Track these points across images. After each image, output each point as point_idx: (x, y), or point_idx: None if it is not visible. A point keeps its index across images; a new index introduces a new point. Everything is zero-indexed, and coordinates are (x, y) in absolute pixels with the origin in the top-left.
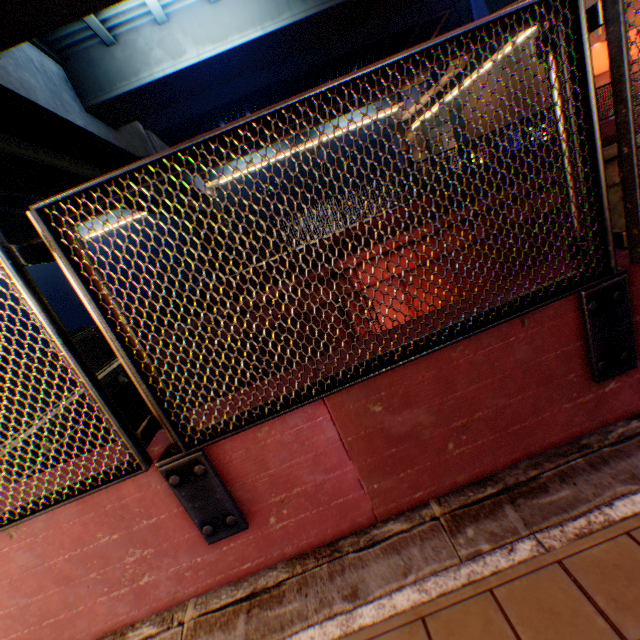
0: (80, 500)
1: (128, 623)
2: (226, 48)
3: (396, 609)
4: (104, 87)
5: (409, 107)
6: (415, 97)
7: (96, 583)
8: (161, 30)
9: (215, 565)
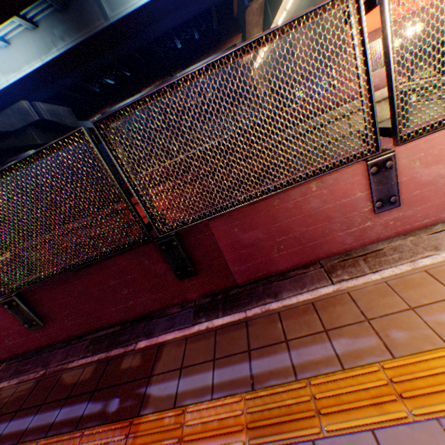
0: None
1: None
2: (23, 75)
3: None
4: None
5: None
6: None
7: None
8: None
9: None
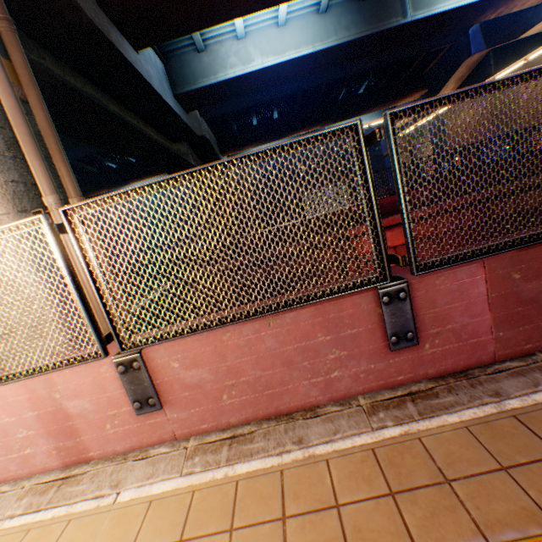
0: (315, 308)
1: (313, 405)
2: (283, 60)
3: (536, 401)
4: (190, 81)
5: None
6: None
7: (304, 370)
8: (238, 44)
9: (380, 373)
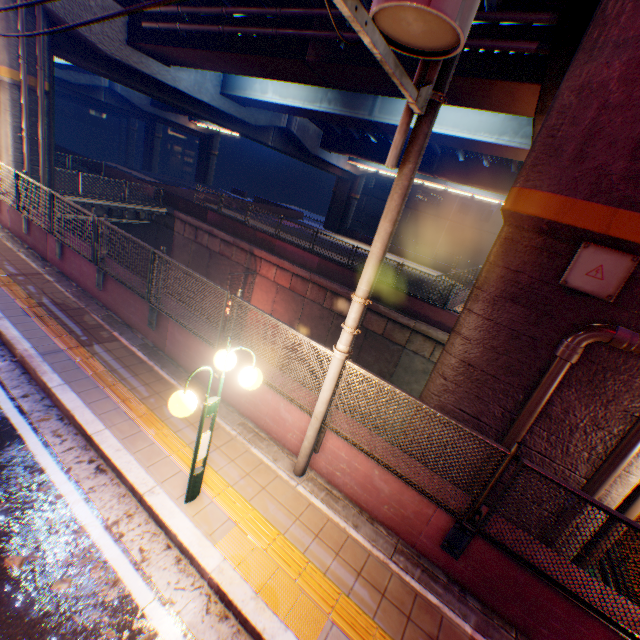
0: None
1: None
2: (284, 103)
3: None
4: (232, 88)
5: None
6: None
7: None
8: None
9: None
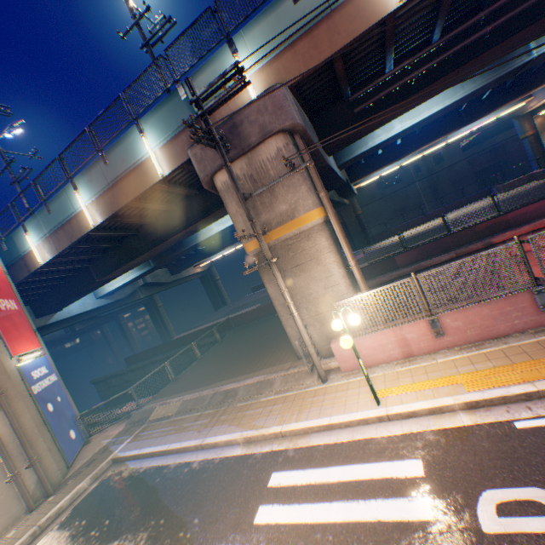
0: (504, 298)
1: (506, 334)
2: (418, 120)
3: None
4: (347, 154)
5: (539, 100)
6: None
7: (501, 321)
8: None
9: (536, 321)
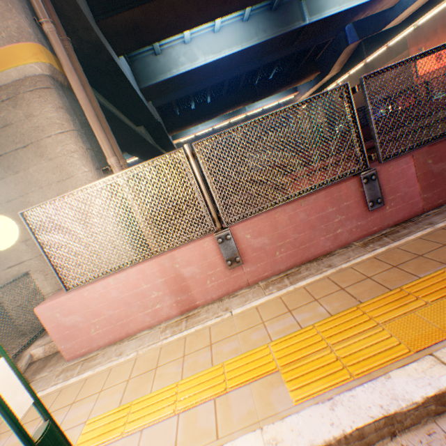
0: (326, 192)
1: (327, 252)
2: (220, 57)
3: None
4: (151, 77)
5: (302, 95)
6: (307, 89)
7: (321, 231)
8: (185, 47)
9: (363, 227)
